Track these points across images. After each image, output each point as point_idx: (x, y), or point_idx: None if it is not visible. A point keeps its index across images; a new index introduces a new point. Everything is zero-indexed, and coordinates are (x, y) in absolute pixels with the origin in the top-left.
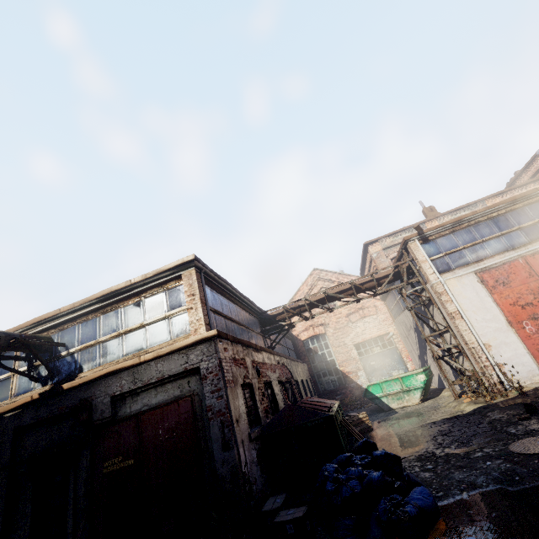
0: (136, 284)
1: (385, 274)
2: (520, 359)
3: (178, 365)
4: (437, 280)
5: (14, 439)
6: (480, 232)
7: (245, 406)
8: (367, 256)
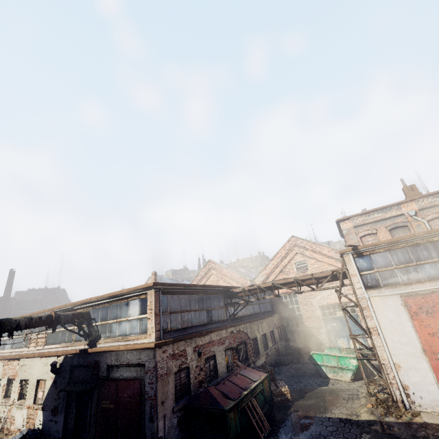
0: (125, 293)
1: (324, 275)
2: (427, 386)
3: (136, 358)
4: (362, 295)
5: (71, 370)
6: (416, 255)
7: (178, 385)
8: (341, 229)
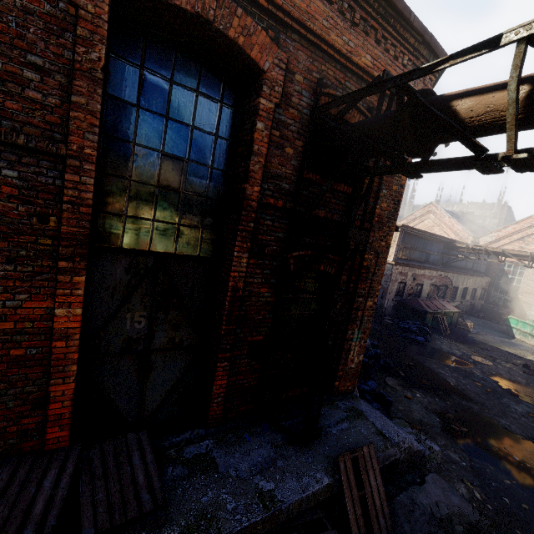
0: None
1: None
2: None
3: None
4: None
5: None
6: None
7: (397, 289)
8: None
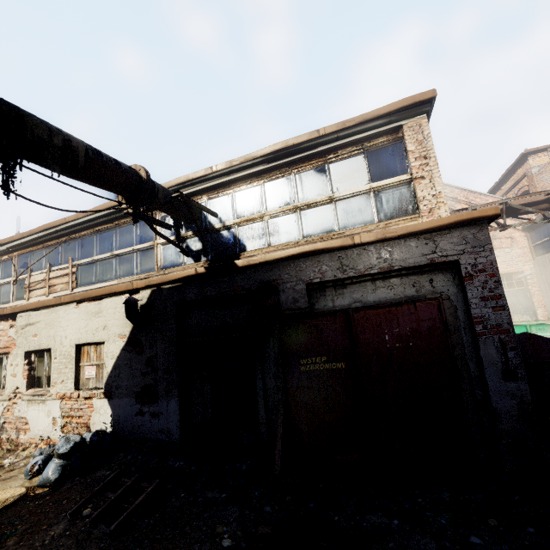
0: (325, 137)
1: None
2: None
3: (419, 254)
4: None
5: (177, 314)
6: None
7: None
8: (516, 172)
